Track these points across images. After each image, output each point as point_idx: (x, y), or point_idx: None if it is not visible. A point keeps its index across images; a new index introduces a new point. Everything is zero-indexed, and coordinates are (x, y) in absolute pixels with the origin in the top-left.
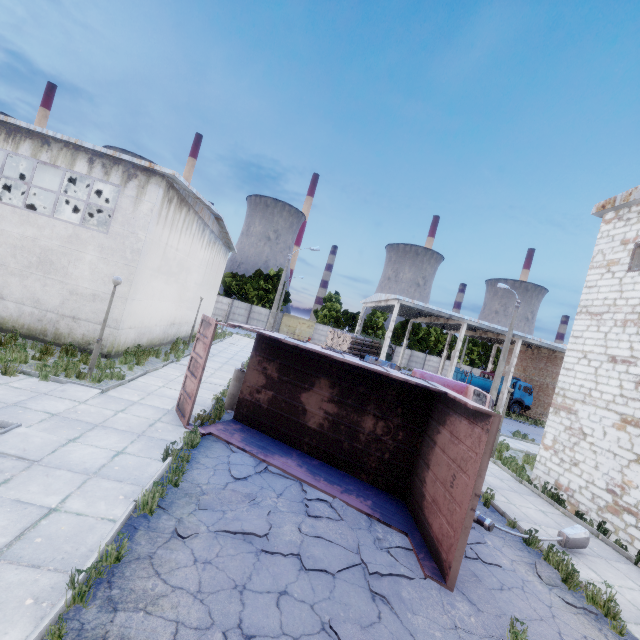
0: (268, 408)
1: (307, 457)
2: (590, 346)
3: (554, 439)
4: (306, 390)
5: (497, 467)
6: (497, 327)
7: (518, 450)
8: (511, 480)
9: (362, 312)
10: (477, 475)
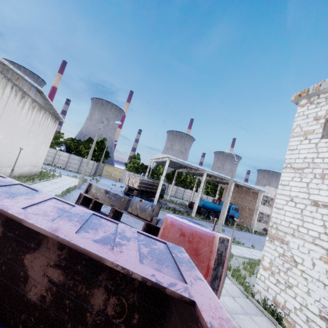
0: None
1: None
2: (295, 192)
3: (271, 262)
4: (31, 250)
5: (229, 280)
6: (222, 175)
7: (238, 256)
8: (240, 296)
9: (150, 164)
10: None
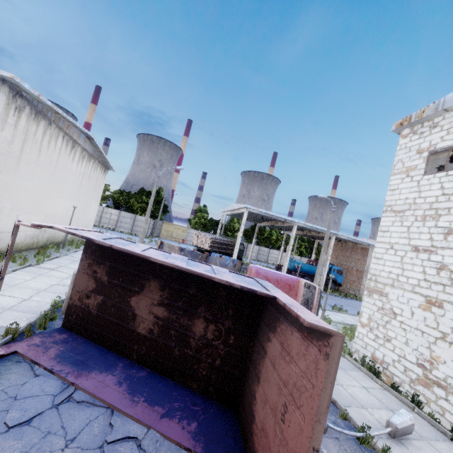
0: (97, 314)
1: (135, 367)
2: (396, 238)
3: (369, 318)
4: (136, 293)
5: None
6: (318, 227)
7: (337, 322)
8: None
9: (222, 219)
10: (315, 420)
